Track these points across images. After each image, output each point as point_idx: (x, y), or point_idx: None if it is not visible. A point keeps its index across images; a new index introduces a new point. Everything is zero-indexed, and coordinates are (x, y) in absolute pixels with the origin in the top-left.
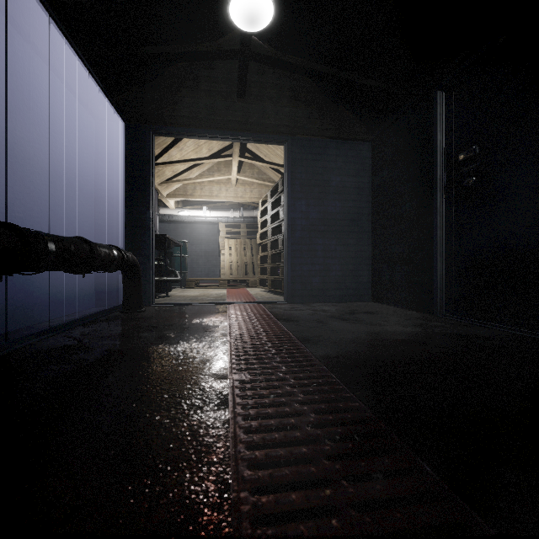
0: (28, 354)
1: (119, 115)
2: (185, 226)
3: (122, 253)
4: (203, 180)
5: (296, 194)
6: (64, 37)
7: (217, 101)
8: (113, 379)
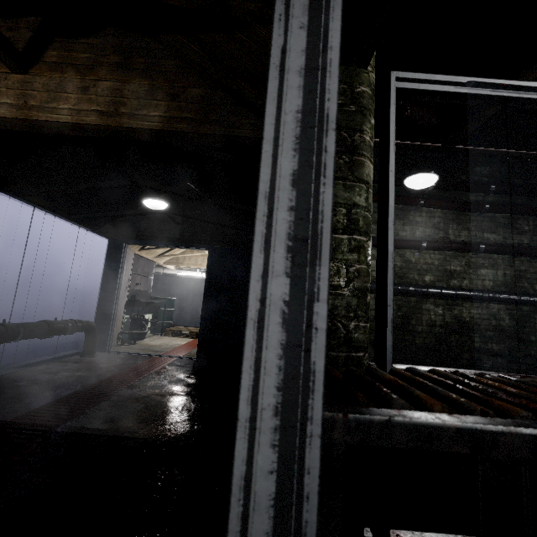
0: (4, 377)
1: (104, 237)
2: (191, 279)
3: (77, 324)
4: (186, 255)
5: (212, 284)
6: (64, 220)
7: (166, 225)
8: (21, 392)
